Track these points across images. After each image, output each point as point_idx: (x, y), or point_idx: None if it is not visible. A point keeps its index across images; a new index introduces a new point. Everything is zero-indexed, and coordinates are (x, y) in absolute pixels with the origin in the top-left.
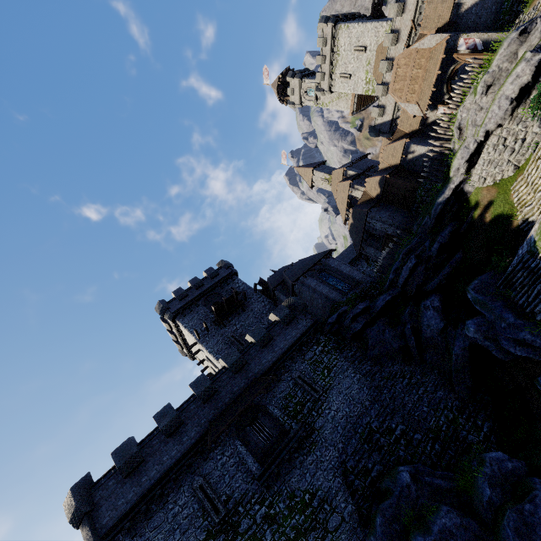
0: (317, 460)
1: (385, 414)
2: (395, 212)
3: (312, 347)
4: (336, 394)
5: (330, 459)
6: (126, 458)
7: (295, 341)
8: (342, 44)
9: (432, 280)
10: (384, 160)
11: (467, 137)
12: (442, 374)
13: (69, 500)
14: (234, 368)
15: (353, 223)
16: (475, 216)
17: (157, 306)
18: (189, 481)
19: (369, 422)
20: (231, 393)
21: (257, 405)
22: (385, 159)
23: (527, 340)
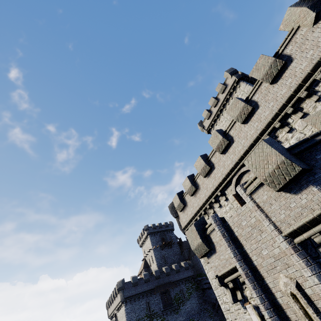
0: (177, 317)
1: (199, 318)
2: None
3: (189, 283)
4: (189, 303)
5: (180, 319)
6: (135, 281)
7: (185, 277)
8: None
9: None
10: None
11: None
12: (220, 319)
13: (120, 282)
14: (167, 274)
15: None
16: None
17: (145, 226)
18: (146, 298)
19: (194, 317)
20: (163, 281)
21: (168, 290)
22: None
23: None
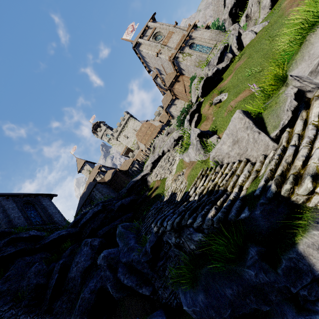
0: None
1: None
2: (112, 192)
3: None
4: None
5: None
6: None
7: None
8: (130, 124)
9: (105, 227)
10: (122, 167)
11: (156, 152)
12: None
13: None
14: None
15: (85, 191)
16: (147, 194)
17: None
18: None
19: None
20: None
21: None
22: (123, 166)
23: (134, 261)
